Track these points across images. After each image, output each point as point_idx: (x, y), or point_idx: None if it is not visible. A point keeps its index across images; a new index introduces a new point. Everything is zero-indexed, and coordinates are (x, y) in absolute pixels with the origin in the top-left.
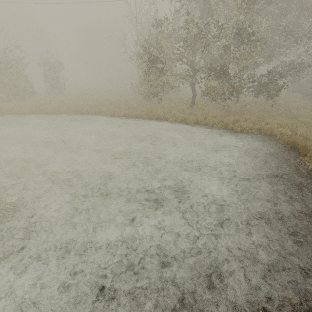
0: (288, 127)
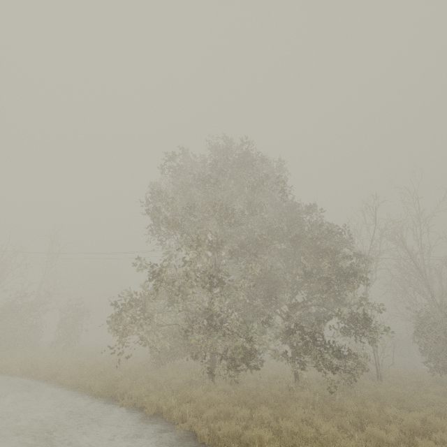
0: (296, 444)
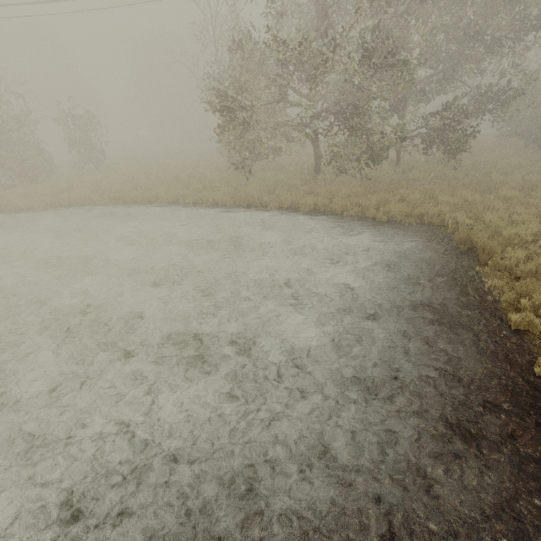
0: (470, 210)
